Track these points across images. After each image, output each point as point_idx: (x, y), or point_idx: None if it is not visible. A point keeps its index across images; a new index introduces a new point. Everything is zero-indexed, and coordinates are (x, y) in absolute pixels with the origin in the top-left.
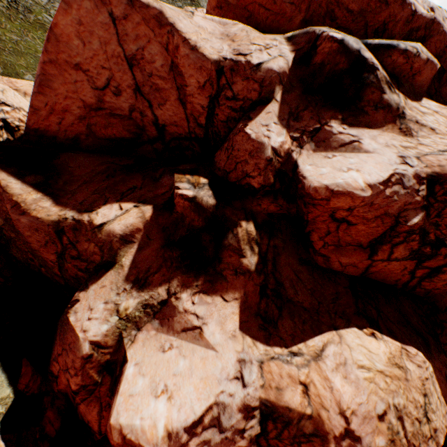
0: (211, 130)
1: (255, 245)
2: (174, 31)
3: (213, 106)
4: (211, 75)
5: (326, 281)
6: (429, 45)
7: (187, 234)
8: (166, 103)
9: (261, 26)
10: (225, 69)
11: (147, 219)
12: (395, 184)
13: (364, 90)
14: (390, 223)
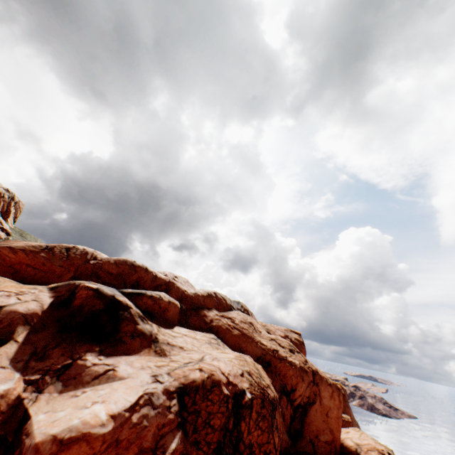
0: None
1: None
2: None
3: None
4: None
5: None
6: (172, 293)
7: None
8: None
9: (29, 279)
10: None
11: None
12: (144, 405)
13: (121, 323)
14: None
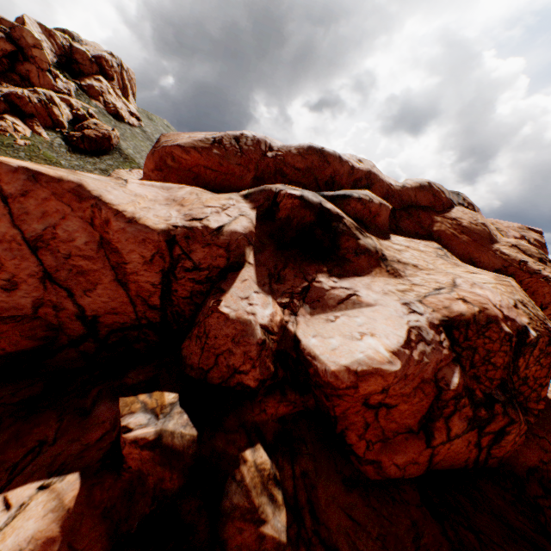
0: (170, 311)
1: (275, 488)
2: (102, 204)
3: (168, 281)
4: (161, 246)
5: (391, 505)
6: (374, 190)
7: (154, 508)
8: (97, 286)
9: (211, 185)
10: (179, 237)
11: (69, 506)
12: (418, 341)
13: (339, 238)
14: (433, 392)
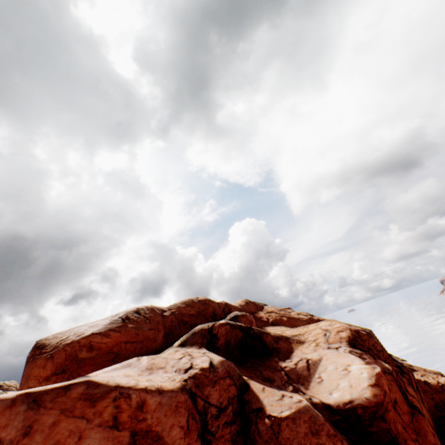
0: None
1: None
2: (127, 388)
3: (207, 443)
4: (188, 405)
5: None
6: (233, 311)
7: None
8: None
9: (131, 357)
10: (193, 388)
11: None
12: (361, 354)
13: (262, 337)
14: (392, 377)
